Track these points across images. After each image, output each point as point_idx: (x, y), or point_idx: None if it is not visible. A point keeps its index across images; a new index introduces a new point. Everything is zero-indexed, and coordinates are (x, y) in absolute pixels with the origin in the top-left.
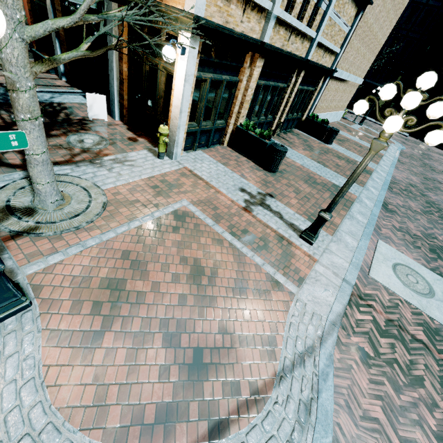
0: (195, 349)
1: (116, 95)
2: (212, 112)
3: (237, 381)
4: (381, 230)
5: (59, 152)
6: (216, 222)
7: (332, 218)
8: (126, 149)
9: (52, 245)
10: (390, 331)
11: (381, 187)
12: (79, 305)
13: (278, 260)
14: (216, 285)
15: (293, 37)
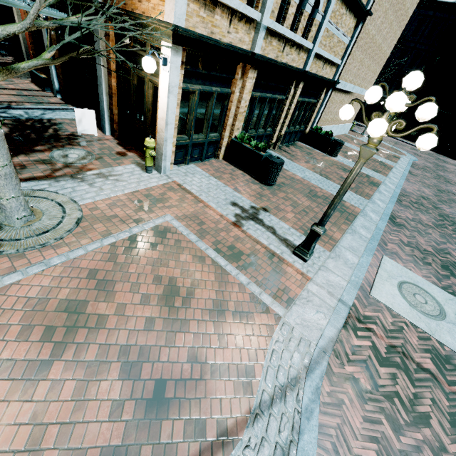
0: (158, 381)
1: (106, 109)
2: (204, 125)
3: (204, 419)
4: (387, 245)
5: (39, 167)
6: (200, 238)
7: (332, 233)
8: (112, 164)
9: (13, 264)
10: (391, 358)
11: (388, 200)
12: (30, 330)
13: (266, 279)
14: (191, 307)
15: (287, 48)
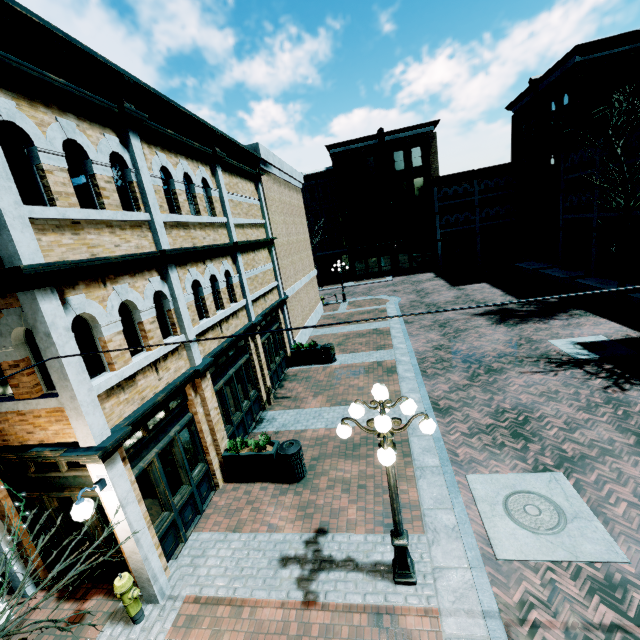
0: None
1: (16, 563)
2: (181, 474)
3: None
4: (458, 454)
5: None
6: None
7: (406, 495)
8: None
9: None
10: None
11: (416, 384)
12: None
13: None
14: None
15: (224, 325)
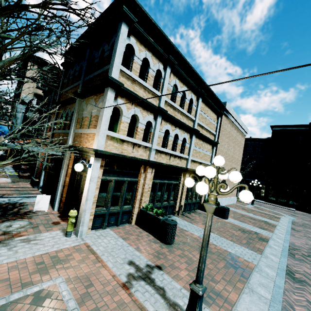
0: None
1: (59, 194)
2: (120, 200)
3: None
4: (294, 308)
5: None
6: (80, 304)
7: (227, 293)
8: (43, 230)
9: None
10: None
11: (280, 254)
12: None
13: None
14: None
15: (172, 158)
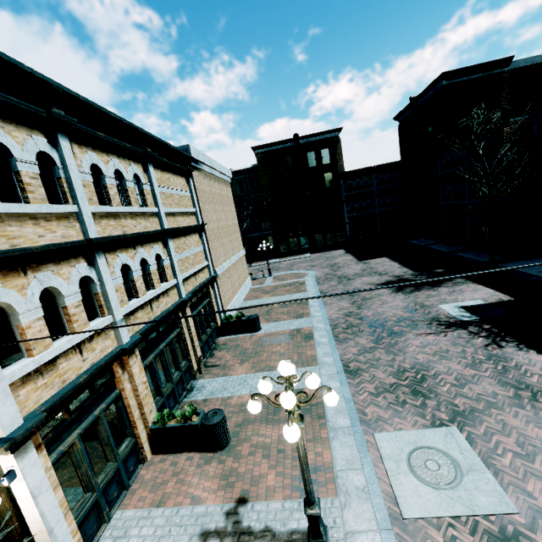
0: None
1: None
2: (106, 451)
3: None
4: (366, 413)
5: None
6: None
7: (320, 457)
8: None
9: None
10: None
11: (330, 348)
12: None
13: None
14: None
15: (154, 303)
